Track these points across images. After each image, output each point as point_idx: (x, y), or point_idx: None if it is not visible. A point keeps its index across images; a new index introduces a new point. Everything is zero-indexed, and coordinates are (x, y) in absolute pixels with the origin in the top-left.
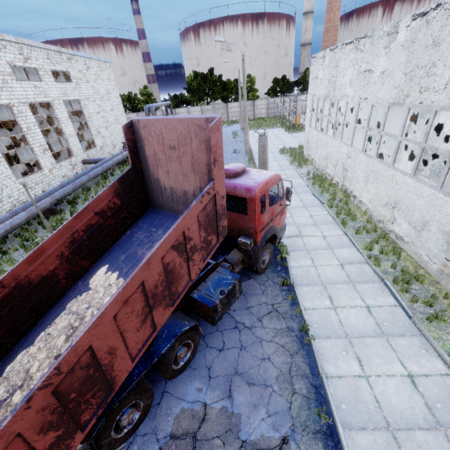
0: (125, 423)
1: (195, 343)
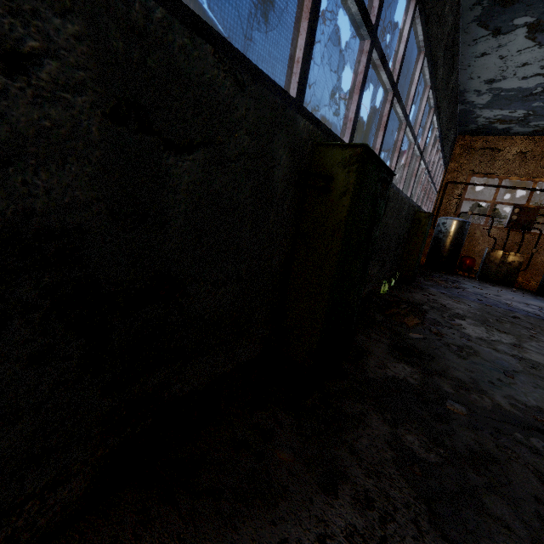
0: None
1: None
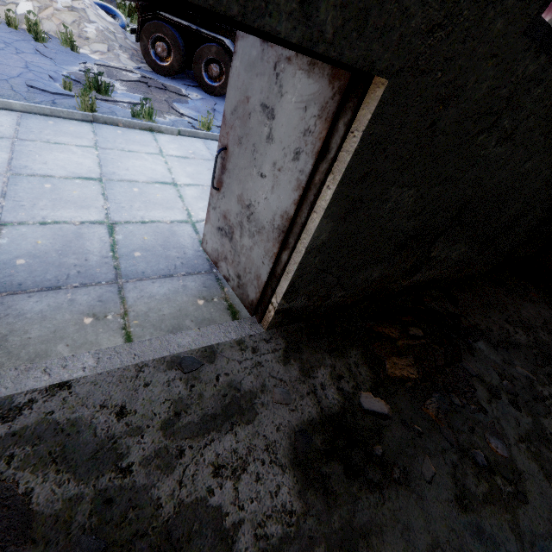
0: (158, 51)
1: (226, 81)
